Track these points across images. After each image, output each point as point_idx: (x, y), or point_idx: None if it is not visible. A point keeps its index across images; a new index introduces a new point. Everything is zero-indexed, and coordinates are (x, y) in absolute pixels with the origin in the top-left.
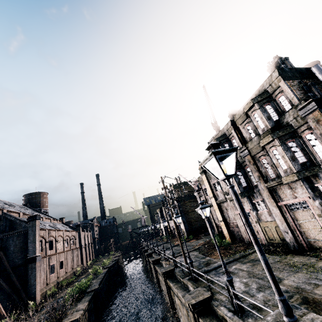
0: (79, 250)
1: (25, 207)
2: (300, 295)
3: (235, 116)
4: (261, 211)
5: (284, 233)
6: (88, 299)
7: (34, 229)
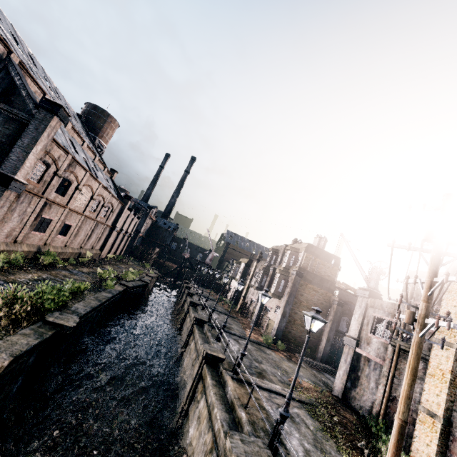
0: (108, 229)
1: (77, 118)
2: None
3: None
4: None
5: None
6: (22, 346)
7: (42, 129)
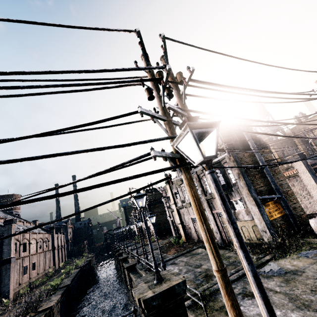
0: (51, 252)
1: None
2: (205, 273)
3: None
4: None
5: (215, 233)
6: (61, 292)
7: (10, 232)
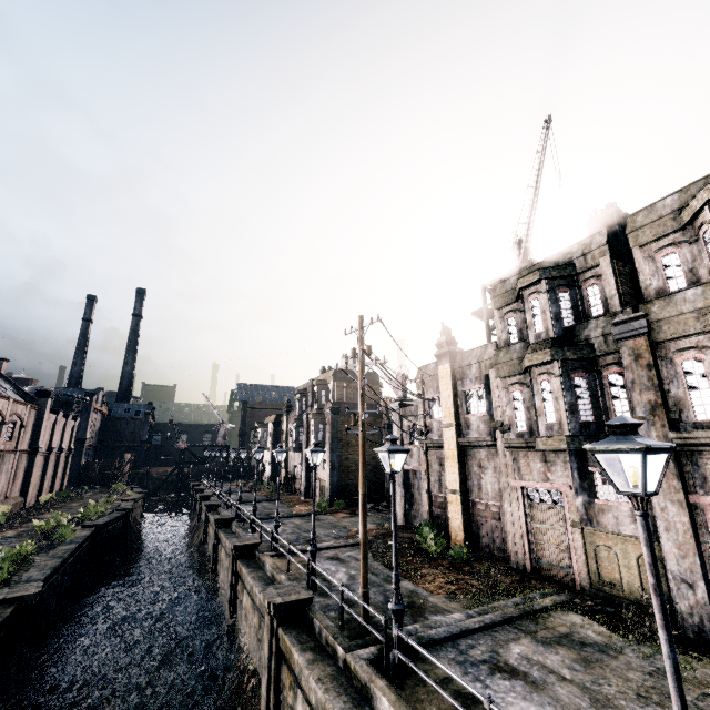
0: (25, 457)
1: None
2: None
3: (634, 218)
4: (610, 502)
5: (675, 584)
6: None
7: None
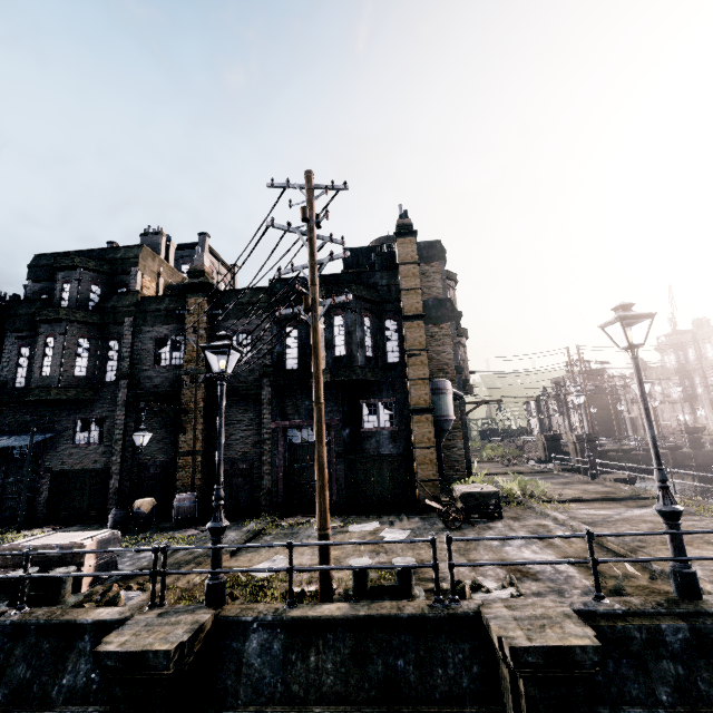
0: None
1: None
2: None
3: (698, 332)
4: (699, 416)
5: (712, 433)
6: None
7: None
